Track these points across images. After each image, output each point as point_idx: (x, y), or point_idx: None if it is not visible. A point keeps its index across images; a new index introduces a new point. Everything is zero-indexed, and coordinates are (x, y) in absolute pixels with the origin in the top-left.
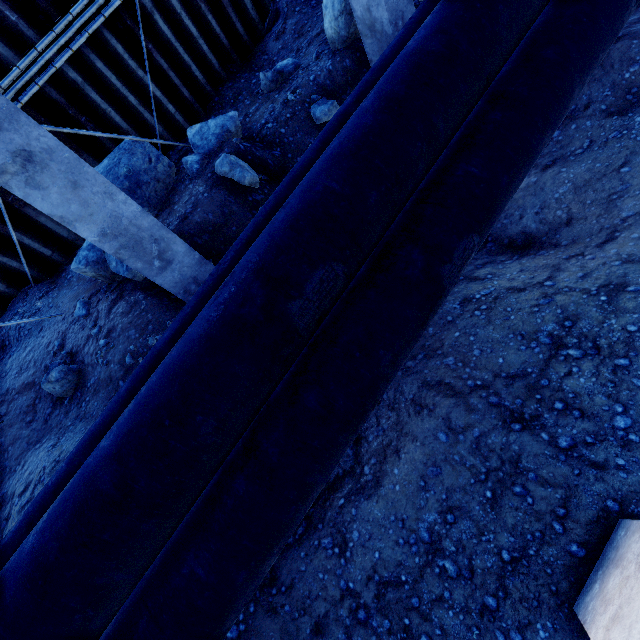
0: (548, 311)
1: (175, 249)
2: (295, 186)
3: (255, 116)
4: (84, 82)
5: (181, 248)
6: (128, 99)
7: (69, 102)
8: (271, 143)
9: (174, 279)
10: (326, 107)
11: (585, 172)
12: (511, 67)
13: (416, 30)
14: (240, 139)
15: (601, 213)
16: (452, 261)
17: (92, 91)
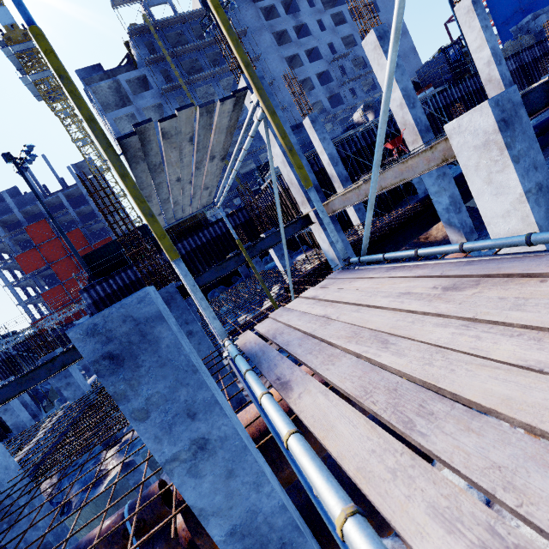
0: None
1: None
2: None
3: None
4: None
5: None
6: None
7: None
8: None
9: None
10: None
11: None
12: None
13: None
14: None
15: None
16: None
17: None
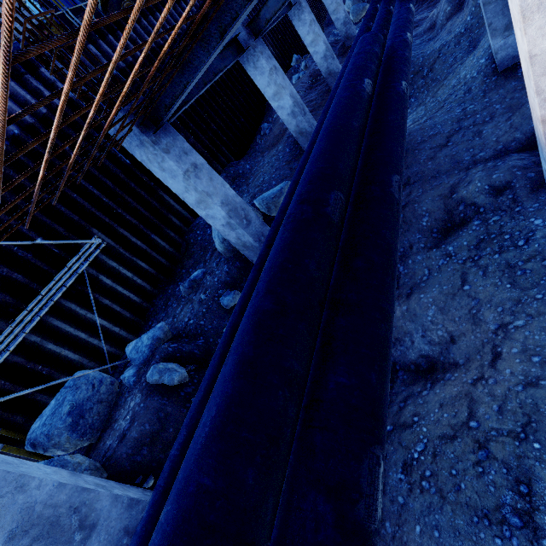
0: (493, 471)
1: (99, 506)
2: (203, 407)
3: (180, 316)
4: (43, 339)
5: (106, 501)
6: (80, 337)
7: (28, 359)
8: (195, 335)
9: (100, 544)
10: (230, 297)
11: (439, 295)
12: (337, 276)
13: (269, 252)
14: (168, 343)
15: (473, 328)
16: (363, 494)
17: (49, 343)
